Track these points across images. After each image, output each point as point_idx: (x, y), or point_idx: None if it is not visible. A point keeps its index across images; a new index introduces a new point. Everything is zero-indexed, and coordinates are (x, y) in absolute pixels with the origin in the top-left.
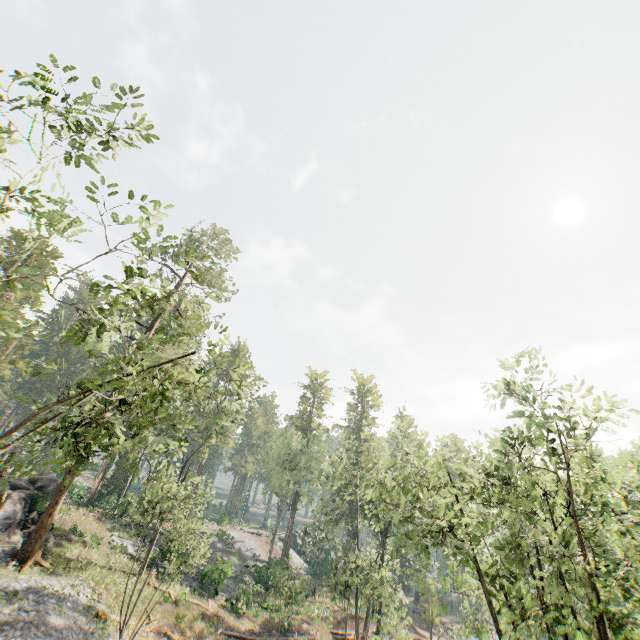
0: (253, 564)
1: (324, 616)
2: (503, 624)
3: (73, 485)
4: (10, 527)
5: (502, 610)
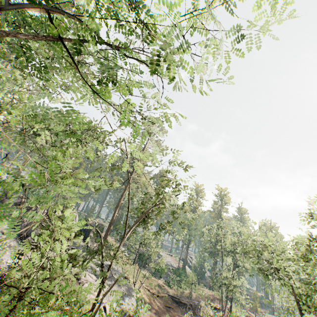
0: (171, 268)
1: (205, 296)
2: (303, 311)
3: None
4: (92, 241)
5: (302, 306)
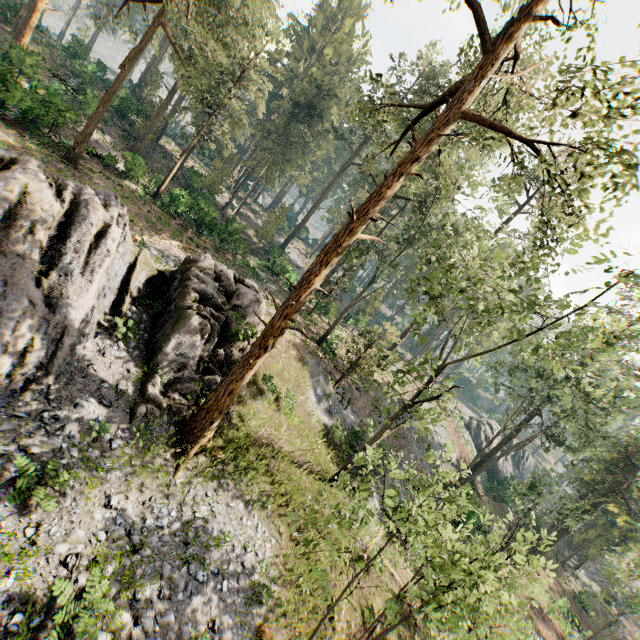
0: (441, 465)
1: None
2: None
3: (286, 268)
4: (184, 366)
5: None
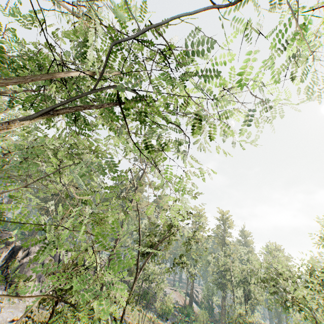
0: (177, 306)
1: None
2: None
3: None
4: None
5: None
